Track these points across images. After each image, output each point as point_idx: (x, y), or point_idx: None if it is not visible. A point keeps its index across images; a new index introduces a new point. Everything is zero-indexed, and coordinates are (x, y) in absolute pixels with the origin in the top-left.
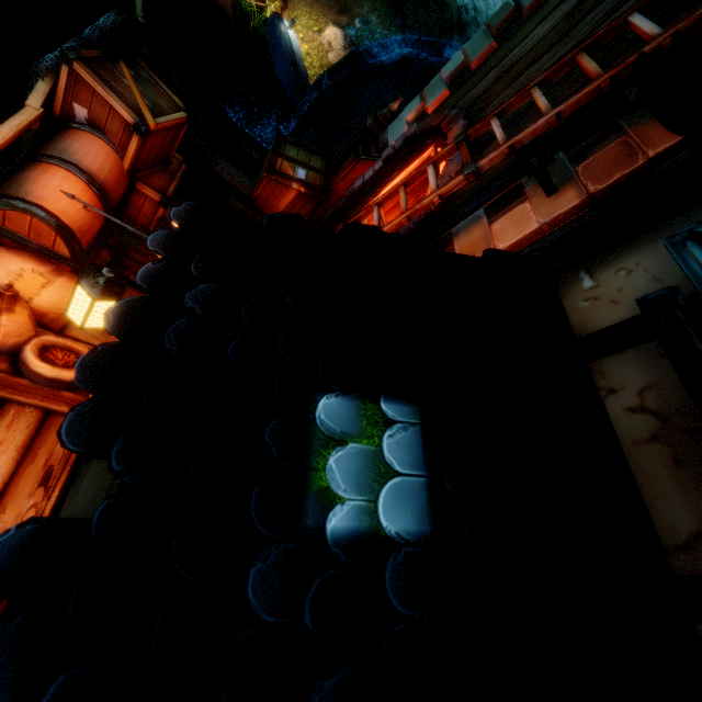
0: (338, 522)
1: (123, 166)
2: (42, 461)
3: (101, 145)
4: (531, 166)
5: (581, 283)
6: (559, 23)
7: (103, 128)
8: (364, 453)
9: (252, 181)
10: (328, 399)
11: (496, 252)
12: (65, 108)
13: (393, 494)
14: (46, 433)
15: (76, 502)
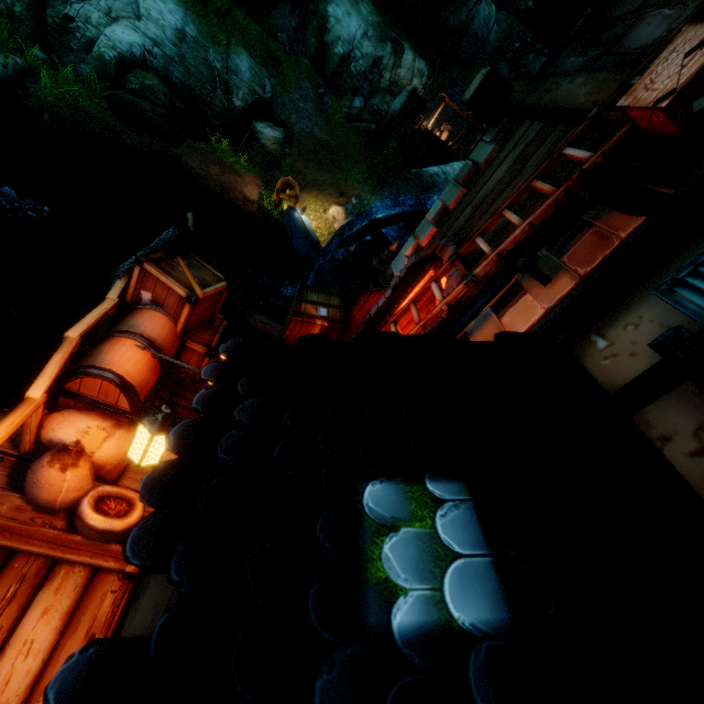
0: (404, 617)
1: (176, 329)
2: (84, 629)
3: (160, 317)
4: (520, 264)
5: (596, 345)
6: (511, 167)
7: (162, 304)
8: (419, 537)
9: (282, 325)
10: (373, 486)
11: (507, 334)
12: (135, 295)
13: (458, 578)
14: (91, 595)
15: (136, 622)
